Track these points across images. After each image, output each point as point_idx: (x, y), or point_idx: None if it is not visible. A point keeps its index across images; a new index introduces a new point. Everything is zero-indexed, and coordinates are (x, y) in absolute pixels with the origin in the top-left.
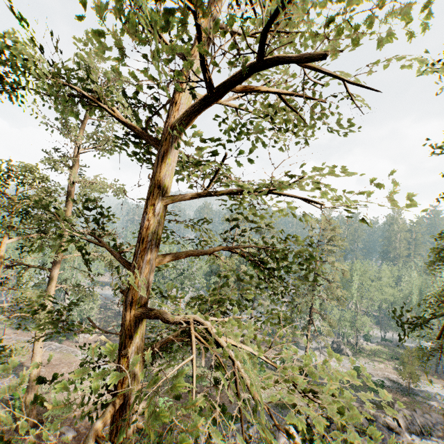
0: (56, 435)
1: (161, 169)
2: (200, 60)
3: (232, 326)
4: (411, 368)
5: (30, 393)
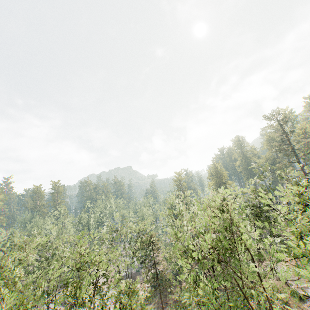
0: None
1: None
2: None
3: None
4: None
5: None
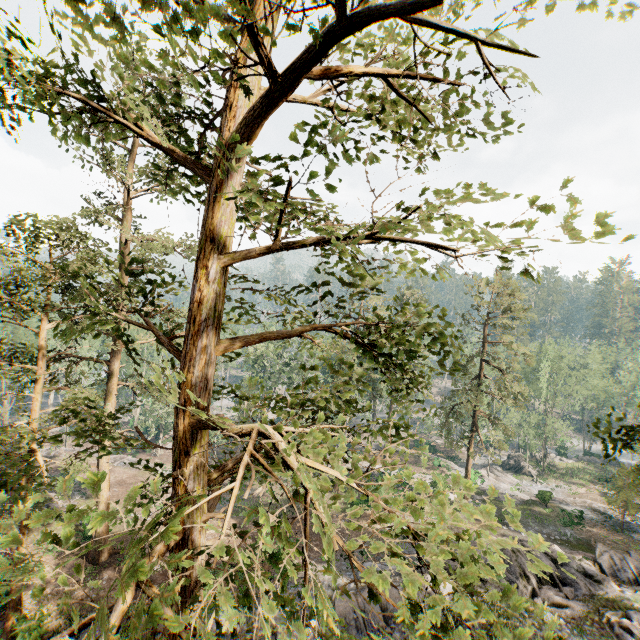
0: None
1: (214, 213)
2: (246, 27)
3: (315, 440)
4: (626, 495)
5: None
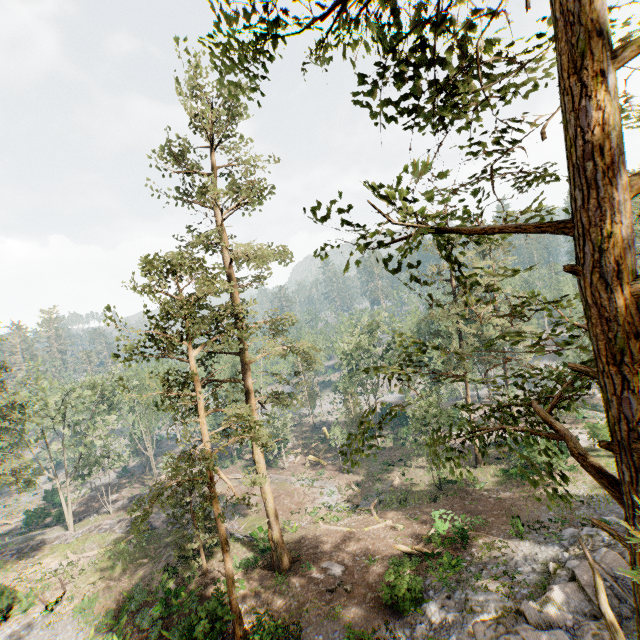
0: (321, 572)
1: (579, 1)
2: None
3: None
4: None
5: (274, 529)
